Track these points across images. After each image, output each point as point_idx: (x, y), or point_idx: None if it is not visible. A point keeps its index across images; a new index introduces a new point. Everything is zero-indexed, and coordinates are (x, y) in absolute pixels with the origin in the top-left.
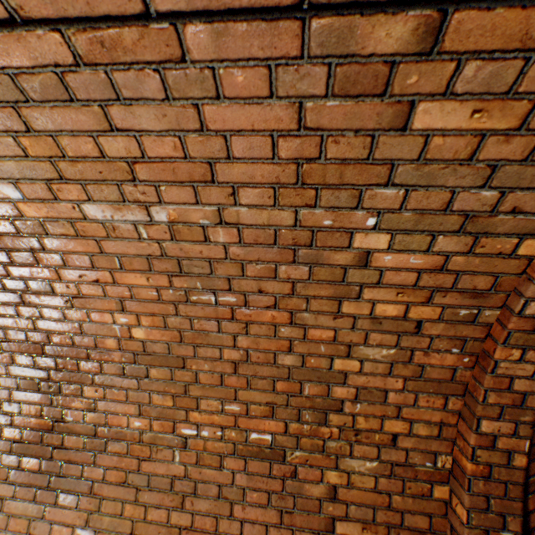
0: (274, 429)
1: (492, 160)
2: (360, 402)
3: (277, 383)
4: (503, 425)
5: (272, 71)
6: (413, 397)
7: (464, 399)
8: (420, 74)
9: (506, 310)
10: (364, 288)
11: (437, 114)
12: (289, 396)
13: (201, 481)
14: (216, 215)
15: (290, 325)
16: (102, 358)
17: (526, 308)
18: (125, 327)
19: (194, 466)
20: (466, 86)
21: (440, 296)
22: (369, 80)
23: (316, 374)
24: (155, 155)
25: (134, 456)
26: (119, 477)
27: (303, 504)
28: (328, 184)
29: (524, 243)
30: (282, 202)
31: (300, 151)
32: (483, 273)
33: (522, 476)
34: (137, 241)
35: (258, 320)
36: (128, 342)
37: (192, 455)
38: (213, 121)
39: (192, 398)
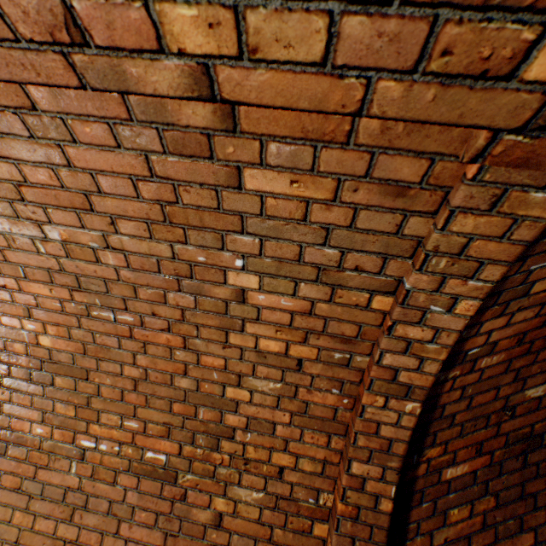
0: (169, 449)
1: (324, 223)
2: (251, 432)
3: (175, 404)
4: (372, 469)
5: (113, 127)
6: (299, 432)
7: (345, 439)
8: (234, 146)
9: (372, 358)
10: (246, 323)
11: (263, 179)
12: (185, 419)
13: (93, 495)
14: (102, 239)
15: (184, 349)
16: (11, 361)
17: (383, 358)
18: (33, 333)
19: (89, 479)
20: (276, 160)
21: (315, 338)
22: (196, 145)
23: (210, 399)
24: (37, 181)
25: (32, 462)
26: (14, 483)
27: (189, 528)
28: (192, 225)
29: (376, 298)
30: (157, 236)
31: (160, 195)
32: (348, 321)
33: (387, 520)
34: (37, 254)
35: (155, 341)
36: (36, 348)
37: (89, 467)
38: (78, 160)
39: (94, 410)
